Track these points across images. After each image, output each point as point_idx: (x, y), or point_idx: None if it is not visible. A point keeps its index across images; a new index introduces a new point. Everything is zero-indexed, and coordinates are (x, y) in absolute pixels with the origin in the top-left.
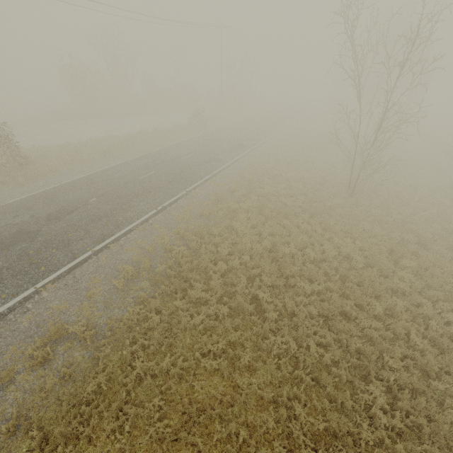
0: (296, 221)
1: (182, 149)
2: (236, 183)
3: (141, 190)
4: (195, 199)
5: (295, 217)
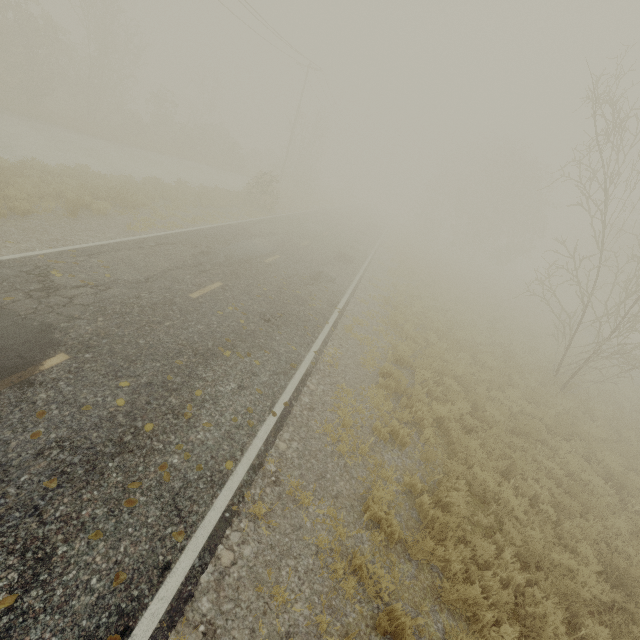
0: (562, 463)
1: (254, 239)
2: (391, 340)
3: (207, 335)
4: (340, 379)
5: (545, 446)
